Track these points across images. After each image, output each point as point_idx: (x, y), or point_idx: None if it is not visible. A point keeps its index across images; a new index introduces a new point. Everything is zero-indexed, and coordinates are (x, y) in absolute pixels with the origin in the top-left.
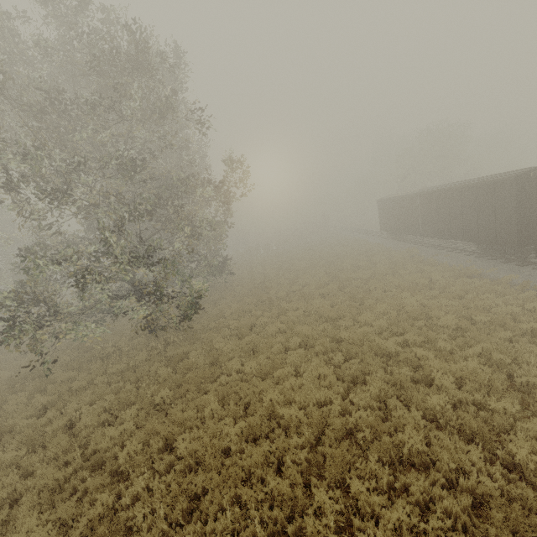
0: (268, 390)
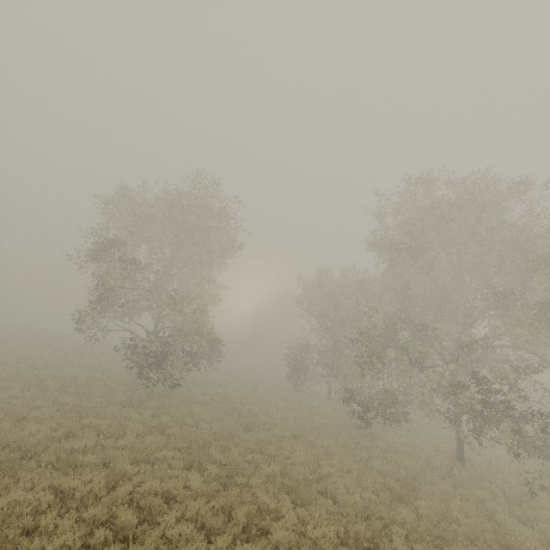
0: None
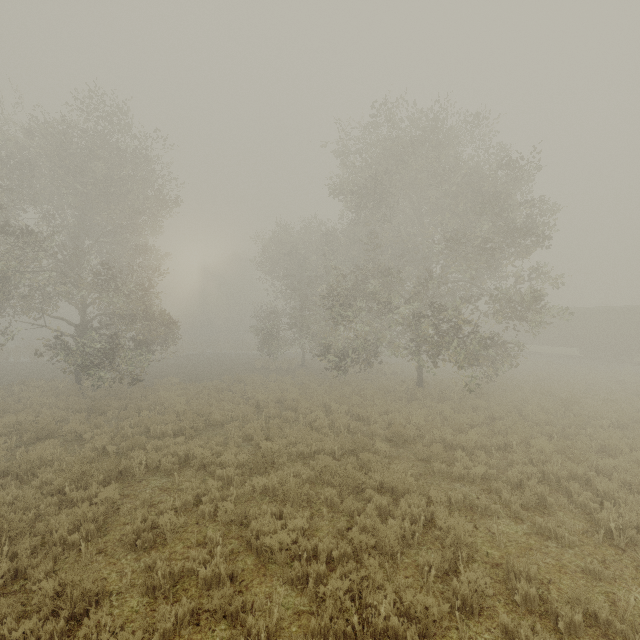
0: (635, 400)
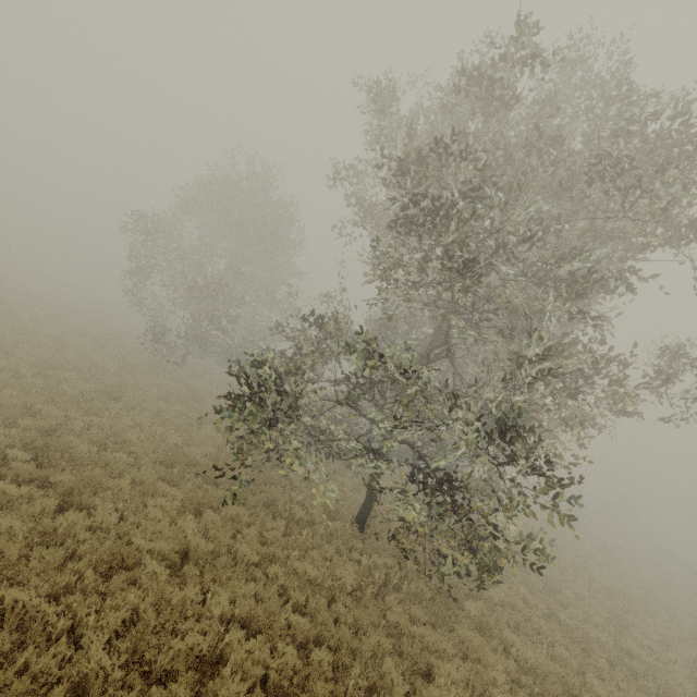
0: None
